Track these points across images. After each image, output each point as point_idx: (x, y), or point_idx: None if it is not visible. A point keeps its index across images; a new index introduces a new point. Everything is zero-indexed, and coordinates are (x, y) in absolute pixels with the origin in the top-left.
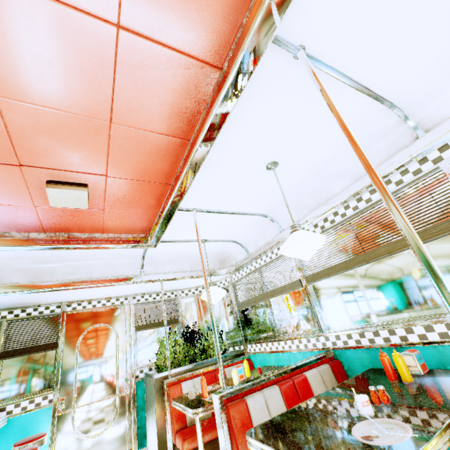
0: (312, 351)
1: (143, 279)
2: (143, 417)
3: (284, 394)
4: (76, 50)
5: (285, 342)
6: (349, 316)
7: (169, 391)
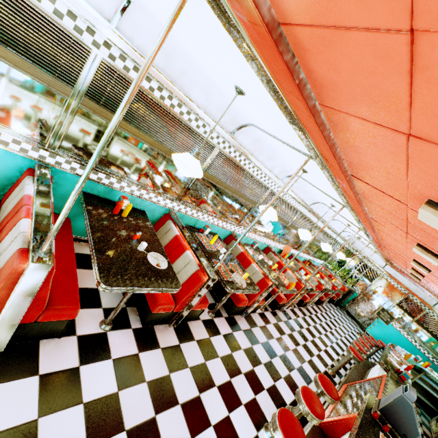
0: (13, 153)
1: None
2: None
3: None
4: None
5: None
6: None
7: None
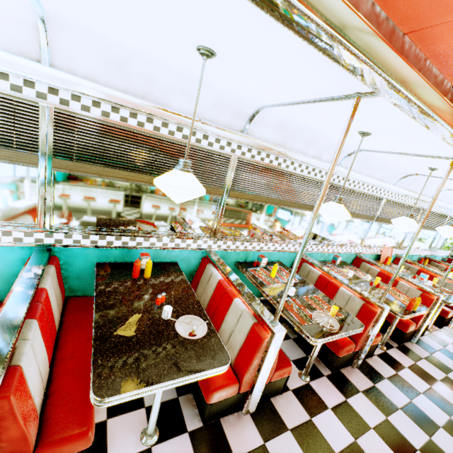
0: (8, 246)
1: None
2: None
3: (41, 324)
4: None
5: None
6: (97, 219)
7: None
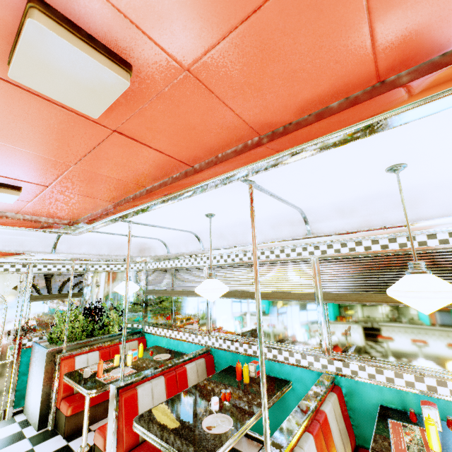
0: (196, 345)
1: (54, 258)
2: (25, 381)
3: (167, 382)
4: (63, 129)
5: (178, 332)
6: (229, 328)
7: (61, 364)
